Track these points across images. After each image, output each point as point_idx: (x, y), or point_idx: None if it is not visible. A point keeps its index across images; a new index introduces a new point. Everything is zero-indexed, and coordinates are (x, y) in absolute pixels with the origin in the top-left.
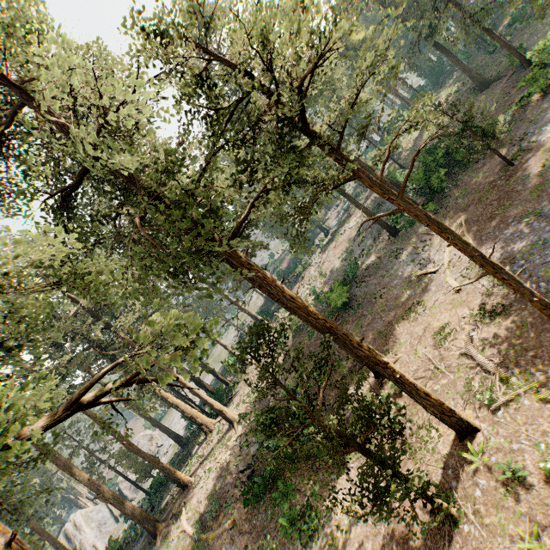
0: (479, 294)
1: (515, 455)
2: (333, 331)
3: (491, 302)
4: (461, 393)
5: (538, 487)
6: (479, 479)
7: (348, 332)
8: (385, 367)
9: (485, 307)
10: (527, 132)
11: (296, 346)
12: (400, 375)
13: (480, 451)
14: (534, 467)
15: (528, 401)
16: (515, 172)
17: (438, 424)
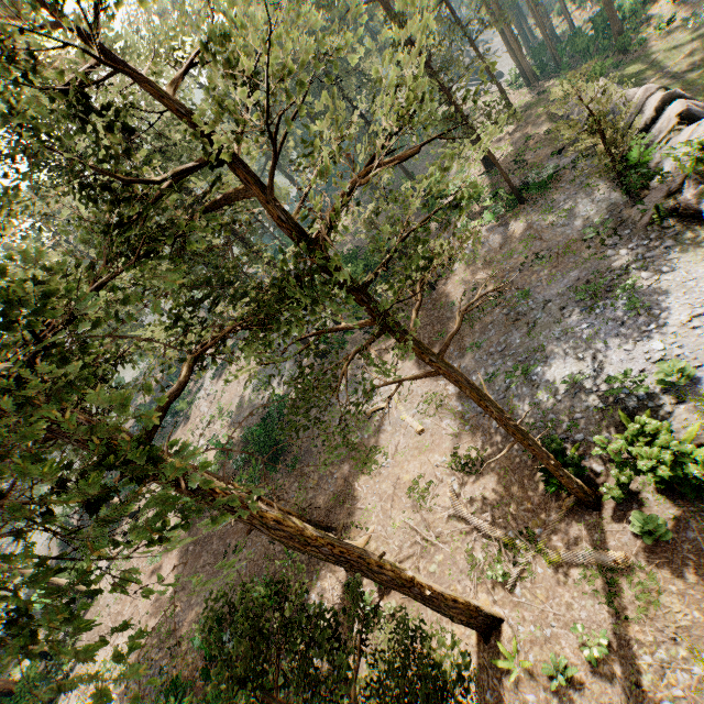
0: (445, 435)
1: (553, 646)
2: (345, 558)
3: (463, 445)
4: (466, 570)
5: (589, 682)
6: (526, 695)
7: (361, 549)
8: (412, 586)
9: (457, 451)
10: None
11: (198, 541)
12: (428, 590)
13: (515, 651)
14: (576, 655)
15: (541, 568)
16: (439, 297)
17: (451, 623)
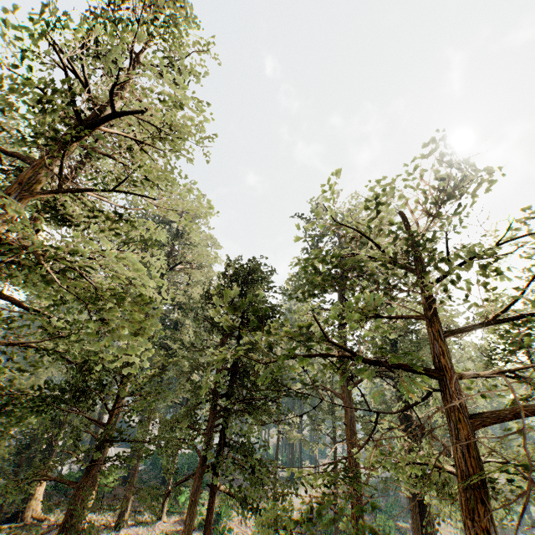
0: None
1: None
2: None
3: None
4: None
5: None
6: None
7: None
8: None
9: None
10: None
11: None
12: None
13: None
14: None
15: None
16: None
17: None
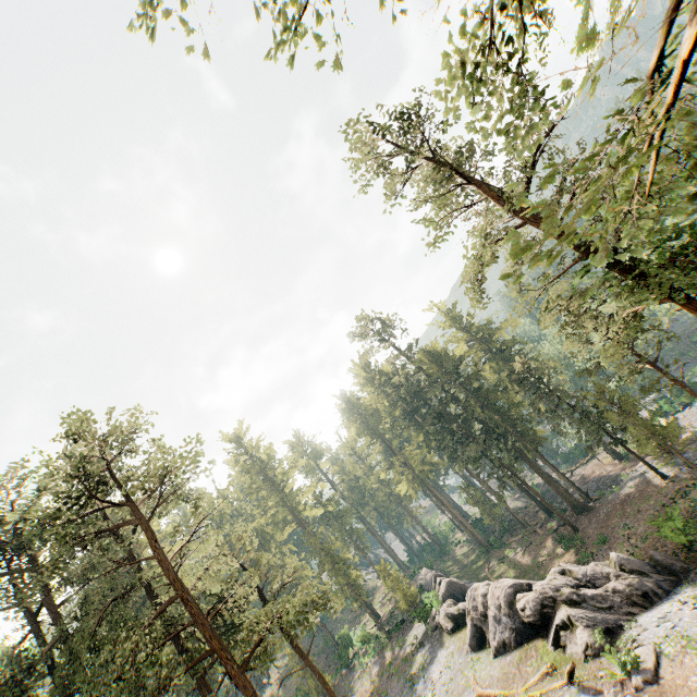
0: None
1: None
2: None
3: None
4: None
5: None
6: None
7: None
8: None
9: None
10: (345, 693)
11: None
12: None
13: None
14: None
15: None
16: None
17: None
